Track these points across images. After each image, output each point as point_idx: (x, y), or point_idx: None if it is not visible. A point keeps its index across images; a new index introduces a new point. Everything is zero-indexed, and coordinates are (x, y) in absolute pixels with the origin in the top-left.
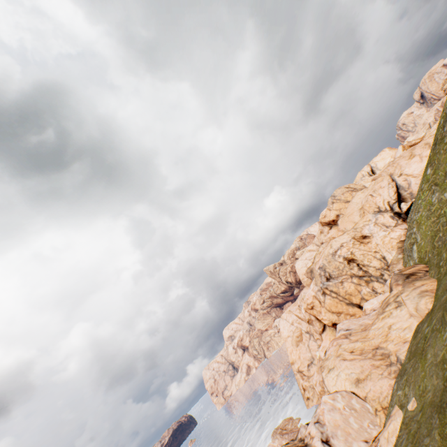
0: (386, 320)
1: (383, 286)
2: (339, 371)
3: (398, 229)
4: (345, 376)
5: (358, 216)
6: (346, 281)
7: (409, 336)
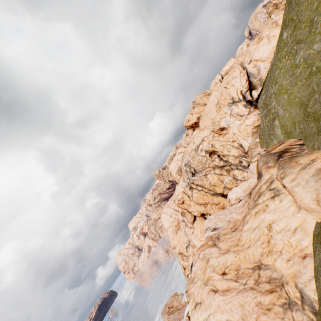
0: (262, 216)
1: (243, 172)
2: (209, 313)
3: (252, 116)
4: None
5: (215, 112)
6: (210, 173)
7: (308, 244)
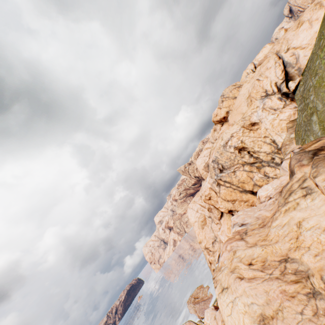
0: (292, 213)
1: (275, 169)
2: (235, 297)
3: (287, 109)
4: (243, 307)
5: (246, 106)
6: (238, 170)
7: None
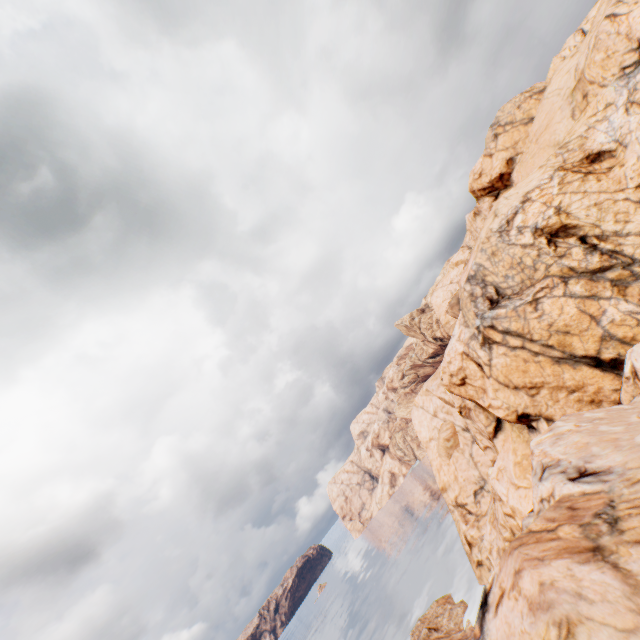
0: None
1: None
2: None
3: None
4: None
5: (568, 119)
6: (550, 294)
7: None
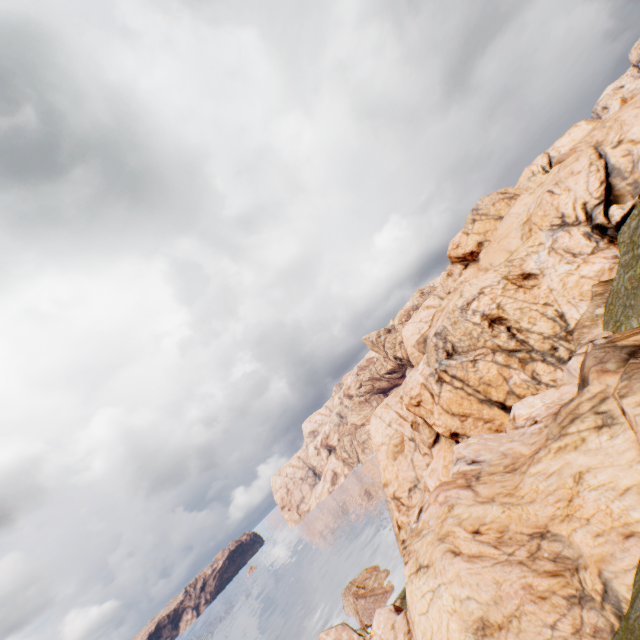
0: (569, 456)
1: (555, 370)
2: (440, 583)
3: (599, 258)
4: (452, 602)
5: (519, 239)
6: (483, 359)
7: None
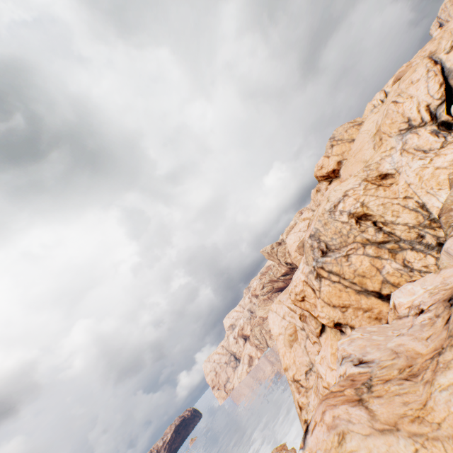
0: None
1: (425, 256)
2: None
3: (450, 149)
4: None
5: (371, 149)
6: (355, 253)
7: None
